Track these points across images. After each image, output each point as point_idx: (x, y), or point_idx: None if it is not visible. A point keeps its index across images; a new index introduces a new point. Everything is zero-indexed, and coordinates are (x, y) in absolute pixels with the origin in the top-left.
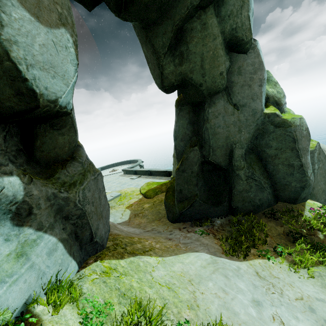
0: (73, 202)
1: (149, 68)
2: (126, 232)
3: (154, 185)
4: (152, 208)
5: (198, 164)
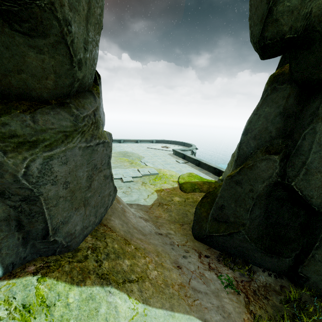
0: (11, 174)
1: (250, 5)
2: (130, 226)
3: (195, 179)
4: (181, 205)
5: (267, 183)
